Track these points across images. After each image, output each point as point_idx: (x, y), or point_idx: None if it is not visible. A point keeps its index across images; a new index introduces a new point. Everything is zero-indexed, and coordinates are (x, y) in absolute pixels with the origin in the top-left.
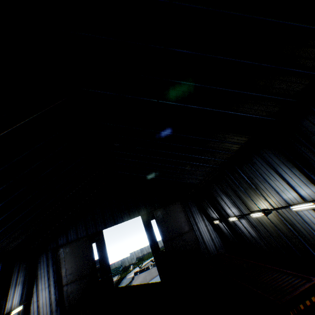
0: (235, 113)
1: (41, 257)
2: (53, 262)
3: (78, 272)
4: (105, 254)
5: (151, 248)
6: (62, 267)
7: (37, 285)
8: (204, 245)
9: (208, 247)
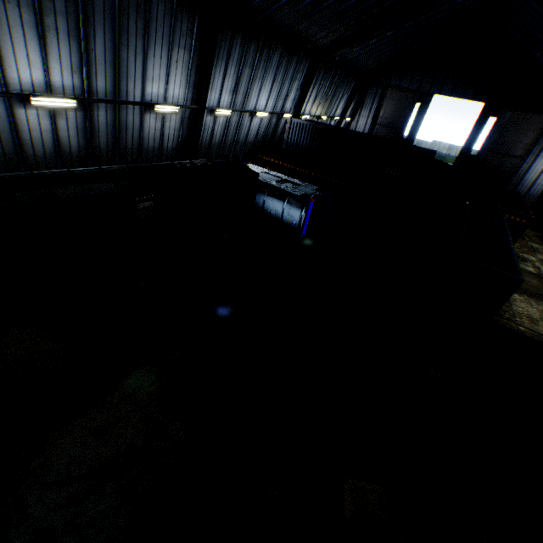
0: None
1: (372, 88)
2: (379, 99)
3: (391, 122)
4: (420, 122)
5: (463, 146)
6: (382, 109)
7: (361, 111)
8: (516, 182)
9: (518, 186)
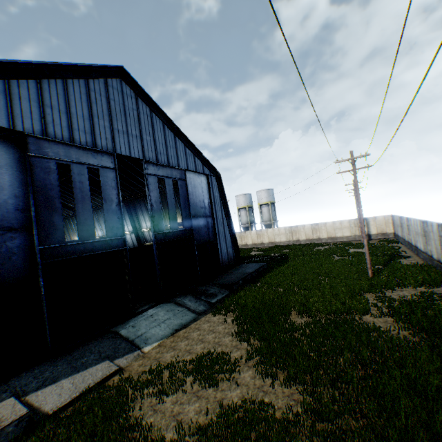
0: (70, 204)
1: None
2: None
3: None
4: None
5: None
6: None
7: None
8: None
9: None
